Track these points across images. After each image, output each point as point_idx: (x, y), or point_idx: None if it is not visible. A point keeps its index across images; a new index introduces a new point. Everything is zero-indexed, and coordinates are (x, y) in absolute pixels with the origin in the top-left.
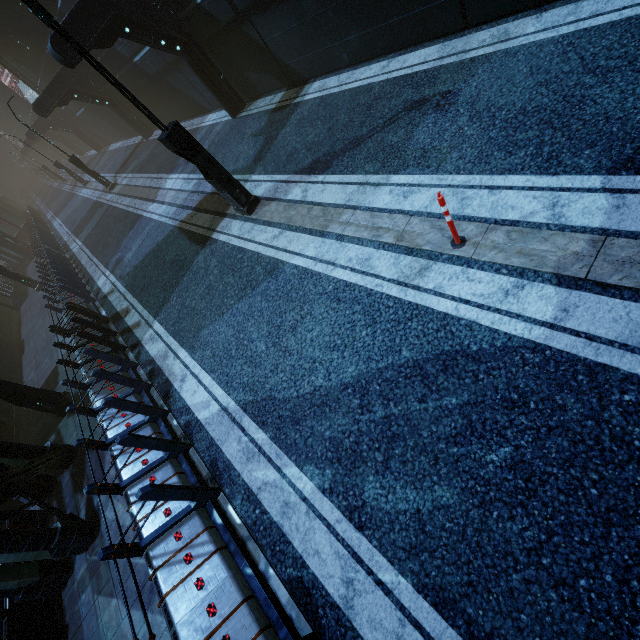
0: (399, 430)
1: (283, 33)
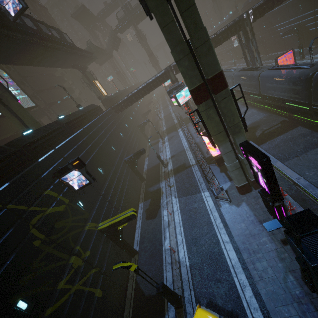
0: (317, 67)
1: None
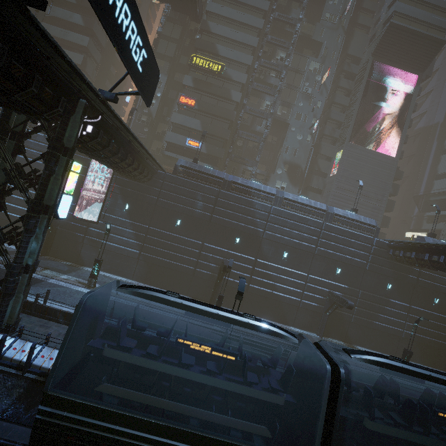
0: None
1: (356, 332)
